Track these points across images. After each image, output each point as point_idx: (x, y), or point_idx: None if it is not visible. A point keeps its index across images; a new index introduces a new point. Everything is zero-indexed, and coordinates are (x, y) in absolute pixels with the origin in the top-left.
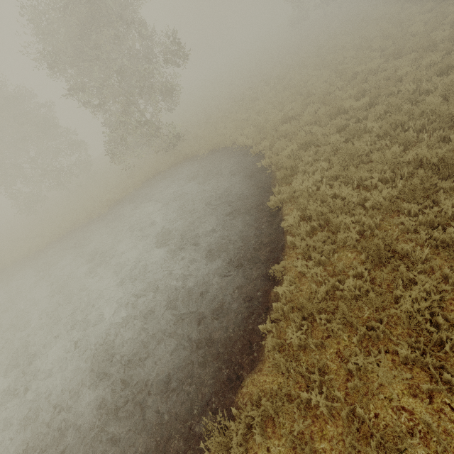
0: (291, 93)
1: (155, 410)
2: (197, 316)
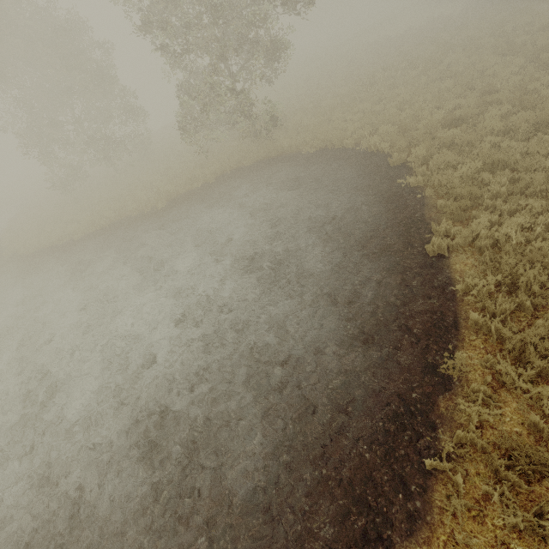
0: (456, 85)
1: (232, 545)
2: (303, 401)
